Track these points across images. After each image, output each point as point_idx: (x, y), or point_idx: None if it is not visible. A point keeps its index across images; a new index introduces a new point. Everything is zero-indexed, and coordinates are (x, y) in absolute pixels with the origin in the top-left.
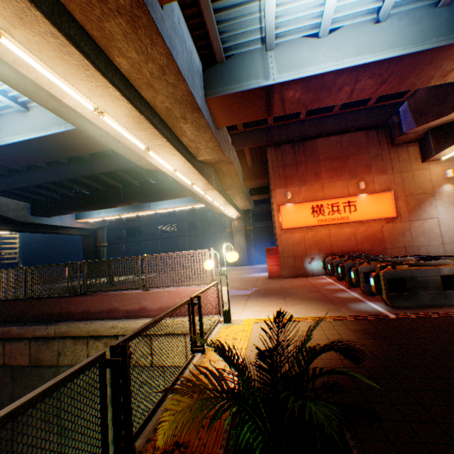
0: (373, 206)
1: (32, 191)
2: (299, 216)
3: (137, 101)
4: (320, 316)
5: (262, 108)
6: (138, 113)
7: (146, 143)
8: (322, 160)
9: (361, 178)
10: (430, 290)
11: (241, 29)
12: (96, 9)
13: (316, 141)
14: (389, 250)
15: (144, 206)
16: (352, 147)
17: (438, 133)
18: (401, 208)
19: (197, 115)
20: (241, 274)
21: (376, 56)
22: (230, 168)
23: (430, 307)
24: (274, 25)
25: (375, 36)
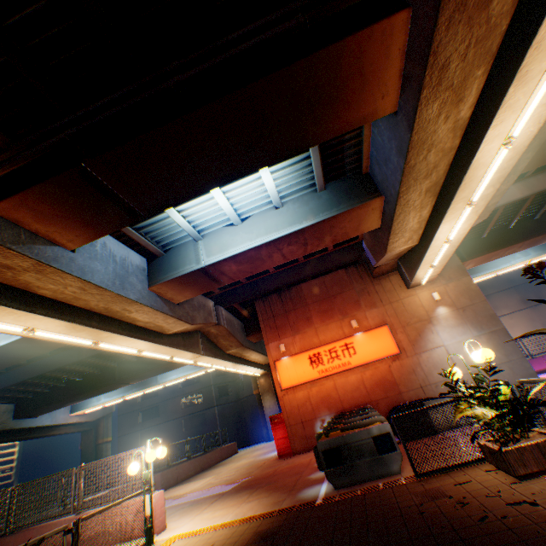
0: (372, 344)
1: (17, 389)
2: (298, 369)
3: (67, 312)
4: (251, 516)
5: (209, 282)
6: (69, 322)
7: (92, 338)
8: (310, 303)
9: (353, 315)
10: (366, 457)
11: (169, 232)
12: (8, 273)
13: (301, 285)
14: (406, 394)
15: (150, 381)
16: (337, 286)
17: (403, 262)
18: (403, 340)
19: (137, 305)
20: (259, 455)
21: (281, 232)
22: (219, 328)
23: (370, 479)
24: (191, 227)
25: (278, 218)
